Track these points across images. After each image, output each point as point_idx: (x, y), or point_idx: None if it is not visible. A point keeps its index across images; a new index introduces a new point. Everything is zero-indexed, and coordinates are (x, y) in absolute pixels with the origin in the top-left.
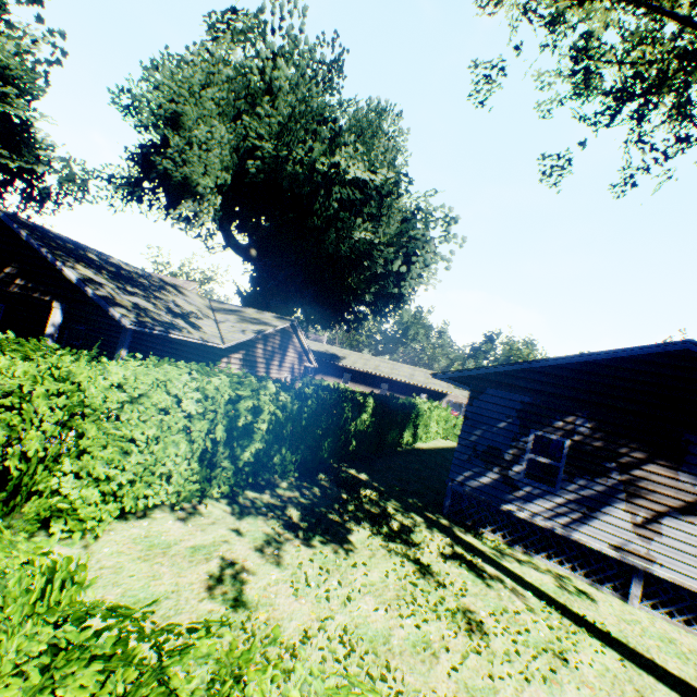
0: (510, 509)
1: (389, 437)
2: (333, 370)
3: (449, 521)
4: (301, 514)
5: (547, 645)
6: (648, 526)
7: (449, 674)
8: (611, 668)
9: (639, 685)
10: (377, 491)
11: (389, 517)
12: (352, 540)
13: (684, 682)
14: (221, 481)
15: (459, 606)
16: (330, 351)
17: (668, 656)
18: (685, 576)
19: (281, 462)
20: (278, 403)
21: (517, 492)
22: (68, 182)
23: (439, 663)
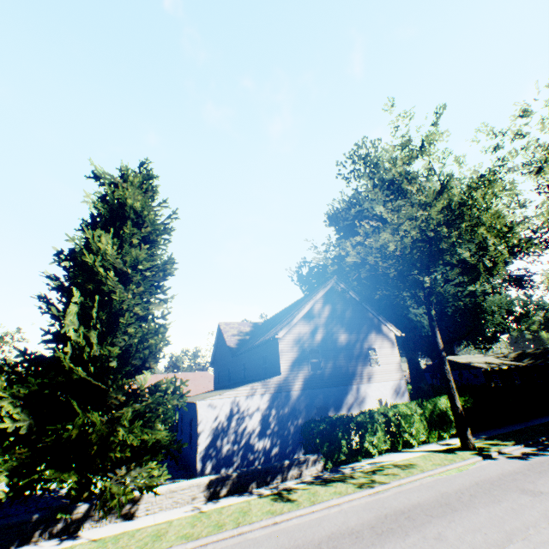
0: None
1: None
2: None
3: None
4: None
5: None
6: None
7: None
8: None
9: None
10: None
11: None
12: None
13: None
14: None
15: None
16: None
17: None
18: None
19: None
20: None
21: None
22: None
23: None
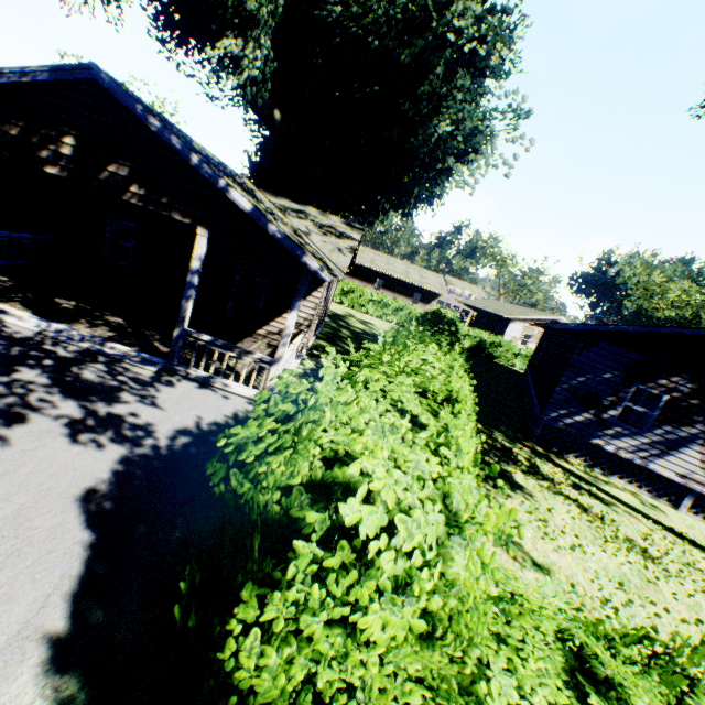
0: (598, 443)
1: None
2: None
3: (540, 448)
4: None
5: (682, 559)
6: None
7: (675, 599)
8: None
9: None
10: (478, 422)
11: (512, 452)
12: (521, 484)
13: None
14: None
15: (623, 536)
16: None
17: None
18: None
19: None
20: None
21: (607, 431)
22: None
23: (662, 590)
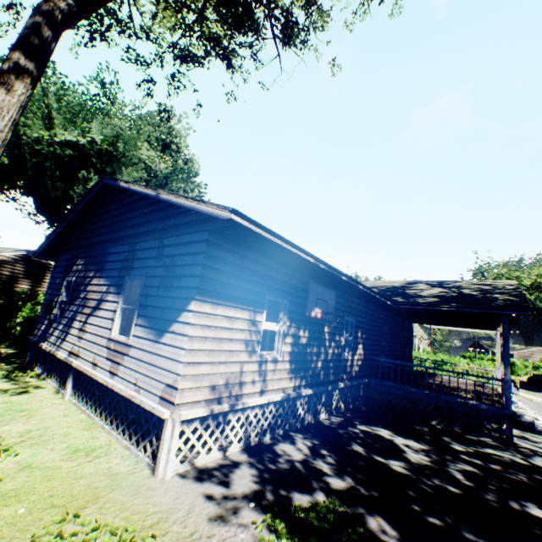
0: (42, 344)
1: None
2: None
3: (16, 366)
4: None
5: None
6: (84, 328)
7: None
8: None
9: None
10: None
11: None
12: None
13: None
14: None
15: None
16: None
17: None
18: (86, 361)
19: None
20: None
21: (51, 330)
22: None
23: None
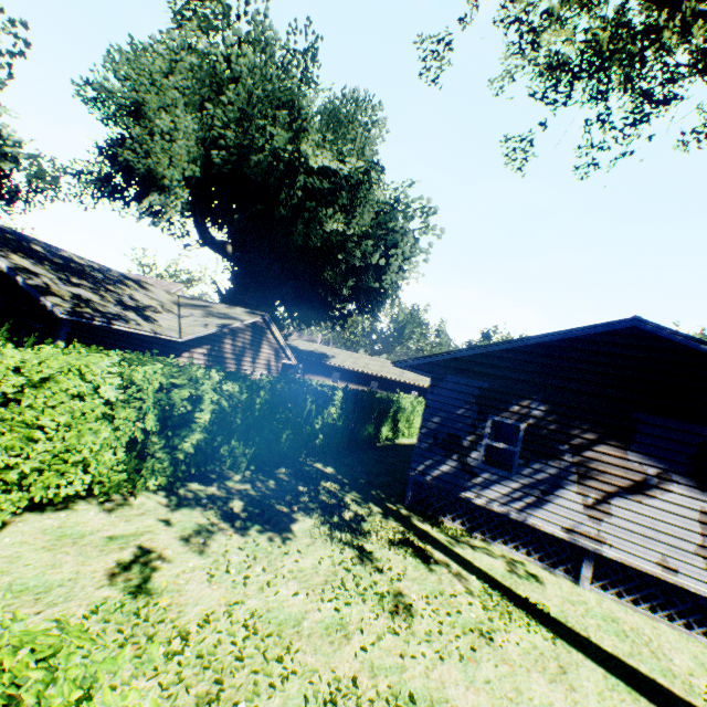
0: (468, 496)
1: (364, 431)
2: (322, 370)
3: (409, 510)
4: (245, 505)
5: (476, 625)
6: (598, 507)
7: (356, 654)
8: (540, 646)
9: (565, 662)
10: (339, 483)
11: (343, 508)
12: (294, 529)
13: (615, 658)
14: (157, 473)
15: (391, 590)
16: (319, 350)
17: (606, 634)
18: (633, 556)
19: (230, 454)
20: (225, 393)
21: (475, 479)
22: (37, 179)
23: (349, 644)
